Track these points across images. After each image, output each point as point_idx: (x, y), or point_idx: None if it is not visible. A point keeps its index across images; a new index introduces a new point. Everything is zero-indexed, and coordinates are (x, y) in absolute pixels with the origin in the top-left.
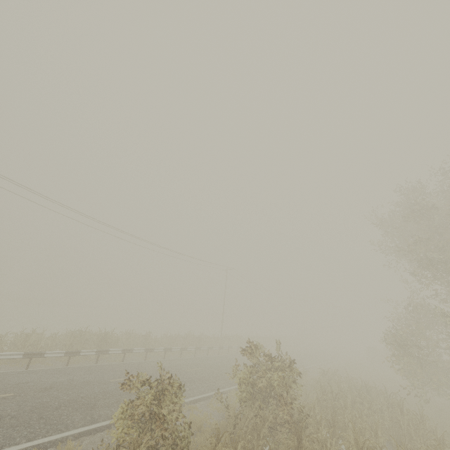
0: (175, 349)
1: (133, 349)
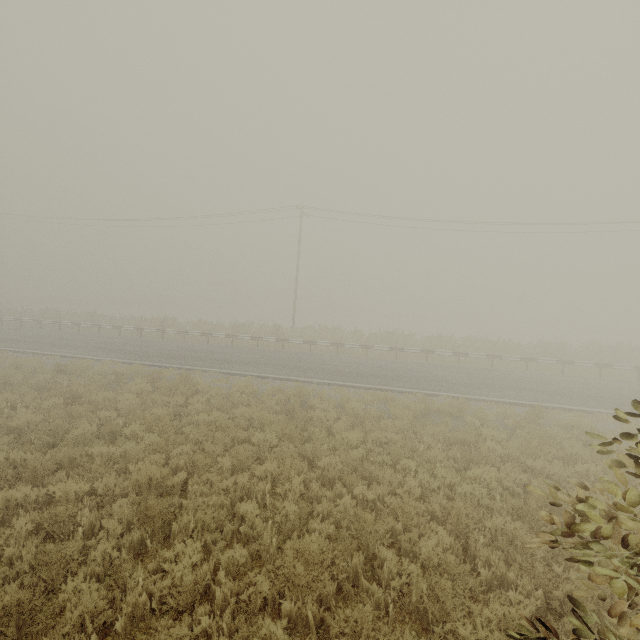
0: (86, 325)
1: (42, 320)
